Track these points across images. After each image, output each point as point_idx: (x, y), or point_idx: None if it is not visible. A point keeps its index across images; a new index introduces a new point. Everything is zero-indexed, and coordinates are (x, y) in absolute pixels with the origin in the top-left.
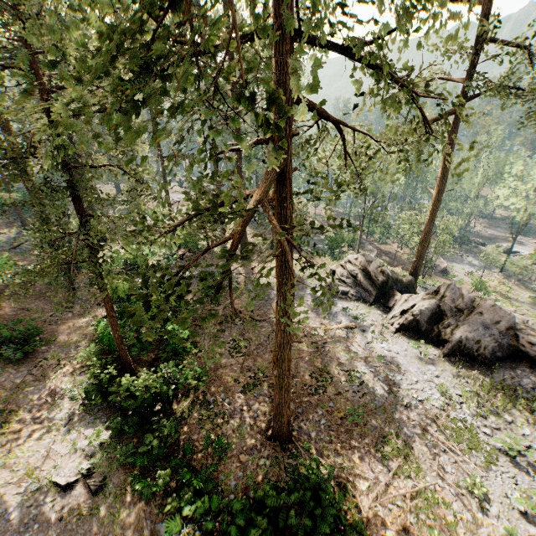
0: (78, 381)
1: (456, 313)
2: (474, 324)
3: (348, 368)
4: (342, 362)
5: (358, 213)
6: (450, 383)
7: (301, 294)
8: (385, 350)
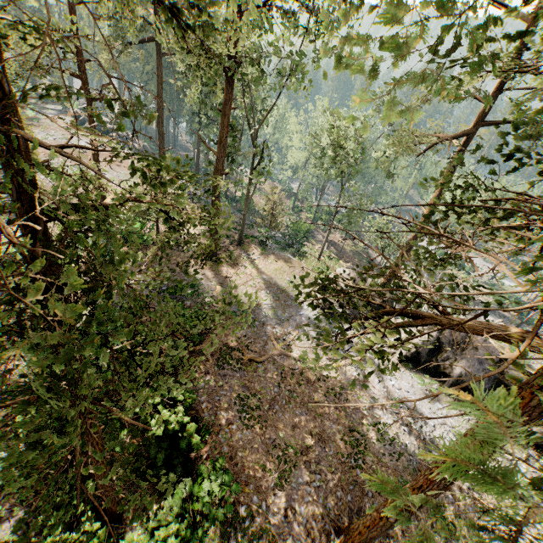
0: (3, 536)
1: (452, 346)
2: (472, 360)
3: (374, 420)
4: (365, 412)
5: (329, 209)
6: (459, 424)
7: (294, 315)
8: (397, 389)
